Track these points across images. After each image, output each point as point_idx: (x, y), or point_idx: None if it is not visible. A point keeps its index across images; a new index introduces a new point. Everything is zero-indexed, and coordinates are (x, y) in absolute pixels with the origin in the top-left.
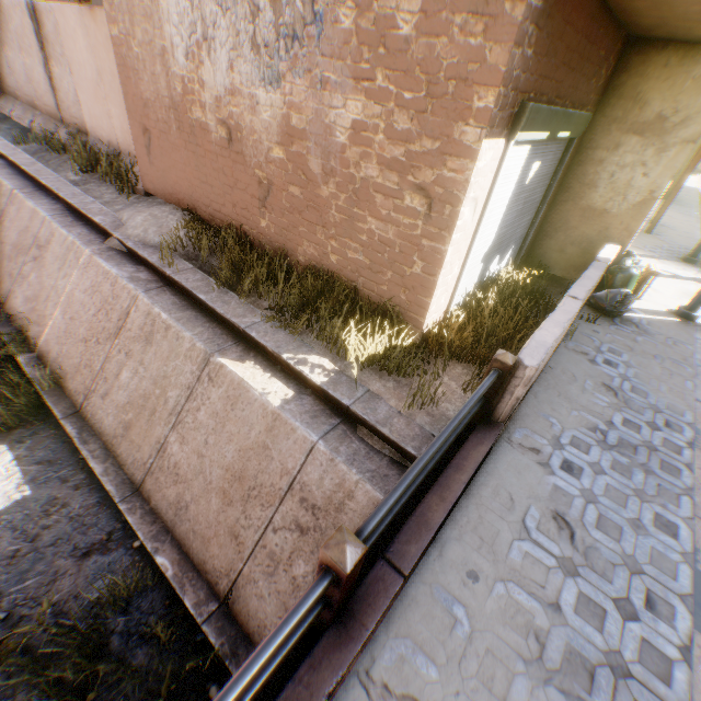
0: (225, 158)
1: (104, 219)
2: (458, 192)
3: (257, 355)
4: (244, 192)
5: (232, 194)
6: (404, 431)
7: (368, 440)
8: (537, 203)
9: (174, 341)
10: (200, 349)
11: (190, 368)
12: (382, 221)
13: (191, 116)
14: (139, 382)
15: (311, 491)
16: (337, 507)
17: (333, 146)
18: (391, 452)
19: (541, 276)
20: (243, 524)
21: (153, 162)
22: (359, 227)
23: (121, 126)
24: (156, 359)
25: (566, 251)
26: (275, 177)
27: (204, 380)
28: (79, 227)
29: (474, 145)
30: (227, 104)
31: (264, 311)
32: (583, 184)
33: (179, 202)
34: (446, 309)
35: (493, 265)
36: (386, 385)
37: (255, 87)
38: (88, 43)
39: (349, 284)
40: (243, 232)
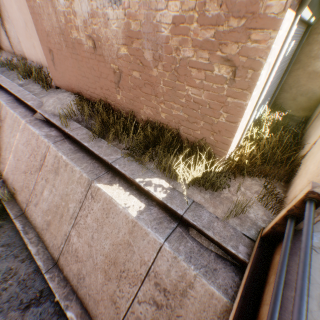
0: (93, 60)
1: (33, 103)
2: (259, 58)
3: (120, 179)
4: (106, 79)
5: (99, 81)
6: (223, 232)
7: (198, 239)
8: (283, 71)
9: (70, 173)
10: (85, 178)
11: (80, 190)
12: (196, 88)
13: (71, 37)
14: (53, 197)
15: (162, 278)
16: (182, 292)
17: (159, 39)
18: (215, 248)
19: (280, 115)
20: (118, 294)
21: (57, 68)
22: (180, 93)
23: (40, 51)
24: (61, 184)
25: (297, 99)
26: (123, 67)
27: (88, 197)
28: (20, 108)
29: (278, 15)
30: (90, 24)
31: (123, 150)
32: (309, 57)
33: (72, 89)
34: (237, 142)
35: (259, 111)
36: (204, 196)
37: (106, 7)
38: (17, 6)
39: (174, 130)
40: (108, 104)
